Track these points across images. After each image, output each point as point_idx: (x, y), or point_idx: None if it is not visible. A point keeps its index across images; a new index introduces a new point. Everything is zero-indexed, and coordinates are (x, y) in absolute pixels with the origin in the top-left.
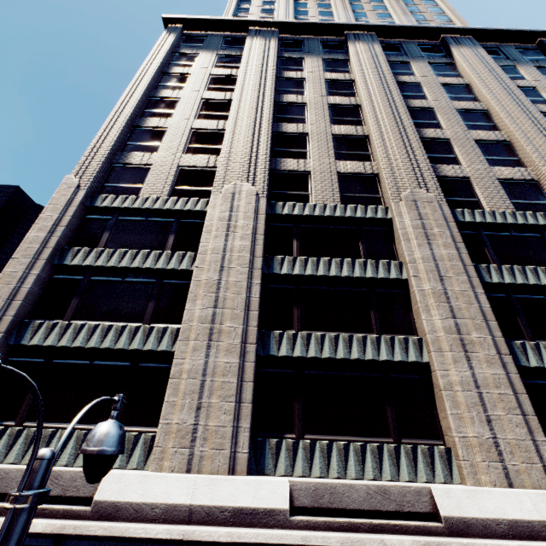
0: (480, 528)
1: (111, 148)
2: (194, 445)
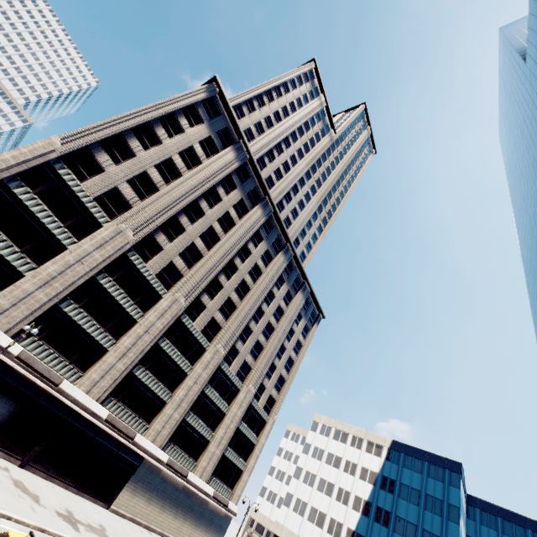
0: (66, 395)
1: (96, 141)
2: (1, 315)
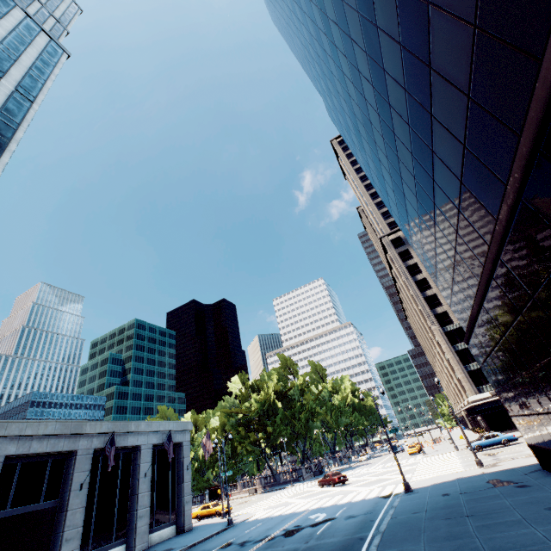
0: None
1: (431, 311)
2: None
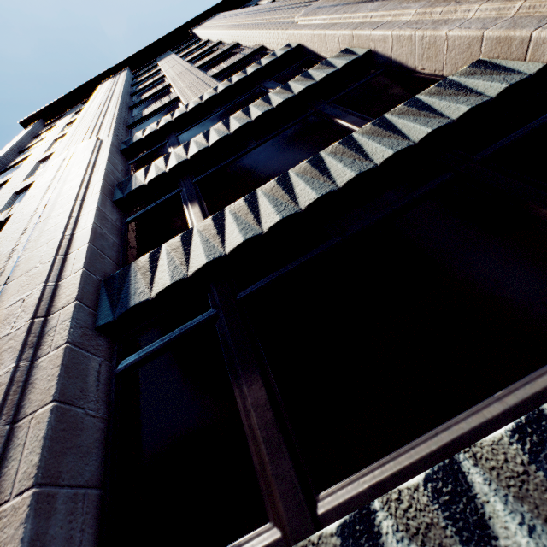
0: None
1: None
2: None
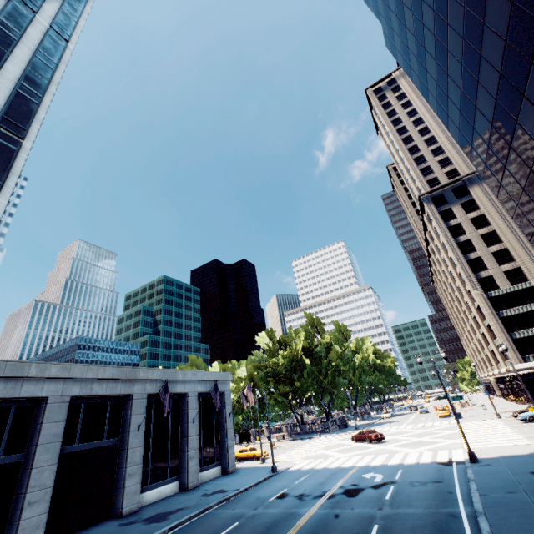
0: None
1: (473, 275)
2: None
